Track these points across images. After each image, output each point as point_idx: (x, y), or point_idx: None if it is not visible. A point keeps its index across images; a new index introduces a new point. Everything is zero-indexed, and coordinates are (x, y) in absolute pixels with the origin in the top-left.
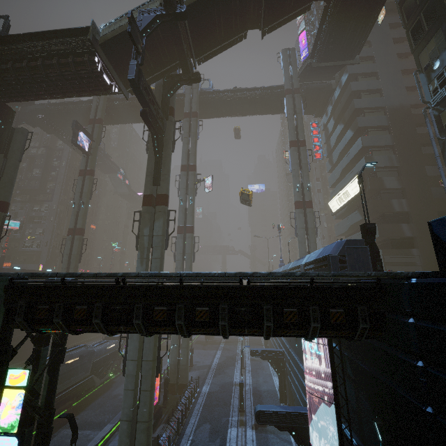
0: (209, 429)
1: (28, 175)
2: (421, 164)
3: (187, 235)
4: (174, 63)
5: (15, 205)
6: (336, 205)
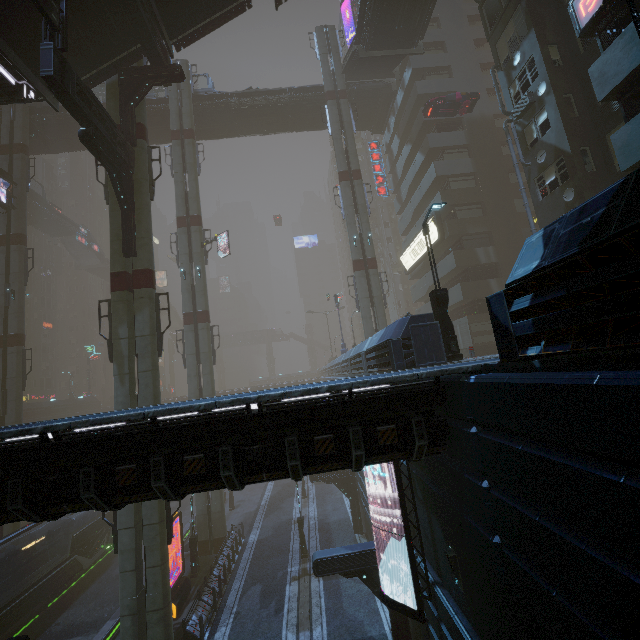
0: (260, 592)
1: None
2: (509, 198)
3: (200, 325)
4: (134, 47)
5: None
6: (411, 261)
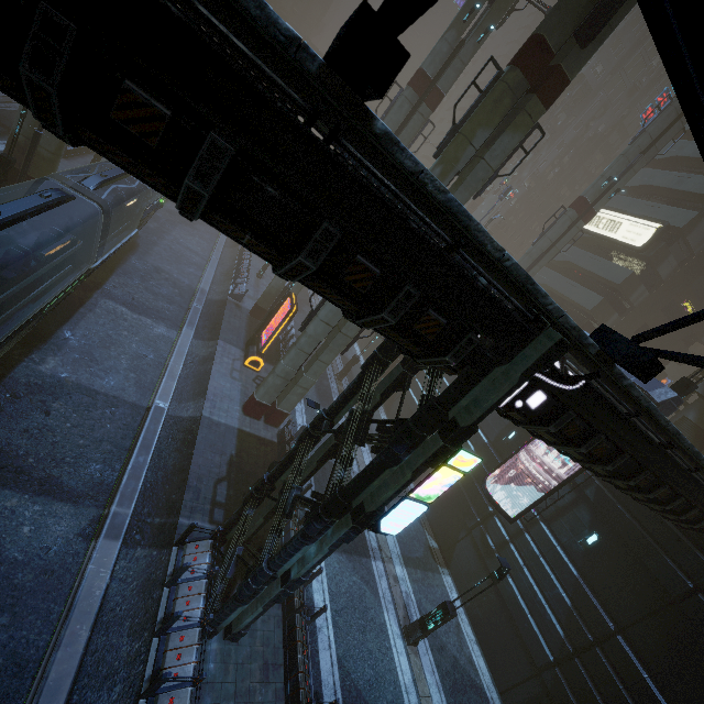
0: (315, 390)
1: None
2: (703, 270)
3: (424, 107)
4: None
5: None
6: None
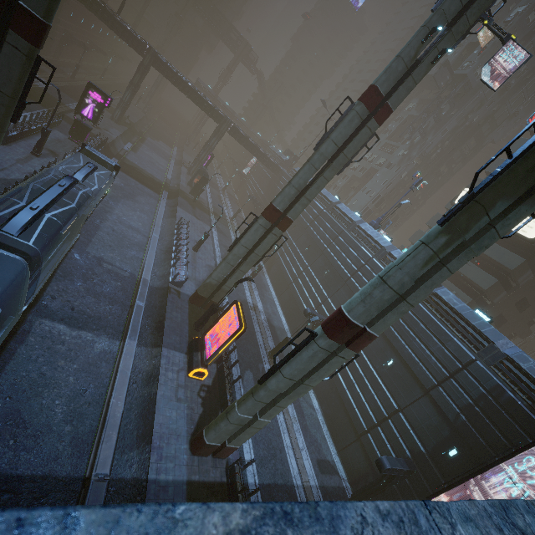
0: (253, 380)
1: None
2: None
3: (373, 122)
4: None
5: None
6: None
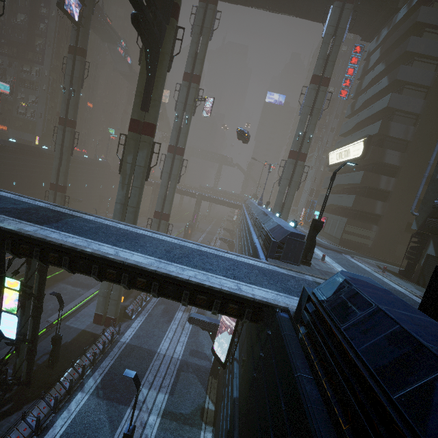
0: (163, 309)
1: (12, 21)
2: (434, 146)
3: (177, 156)
4: None
5: (2, 59)
6: (335, 159)
